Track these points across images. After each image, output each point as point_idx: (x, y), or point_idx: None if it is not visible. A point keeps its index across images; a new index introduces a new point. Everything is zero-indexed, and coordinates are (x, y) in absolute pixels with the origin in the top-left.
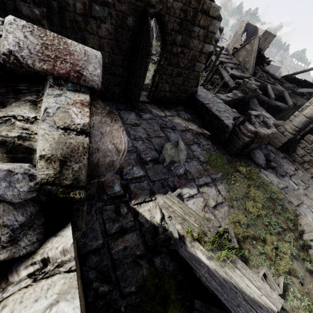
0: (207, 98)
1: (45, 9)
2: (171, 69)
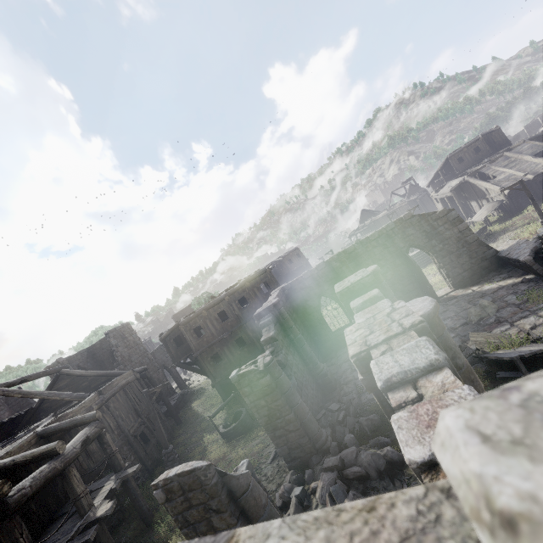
0: (510, 248)
1: None
2: (448, 258)
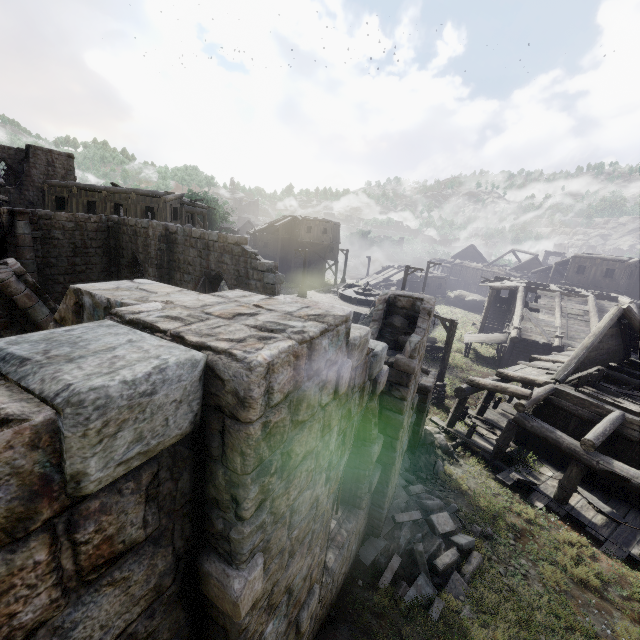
0: None
1: (156, 278)
2: None
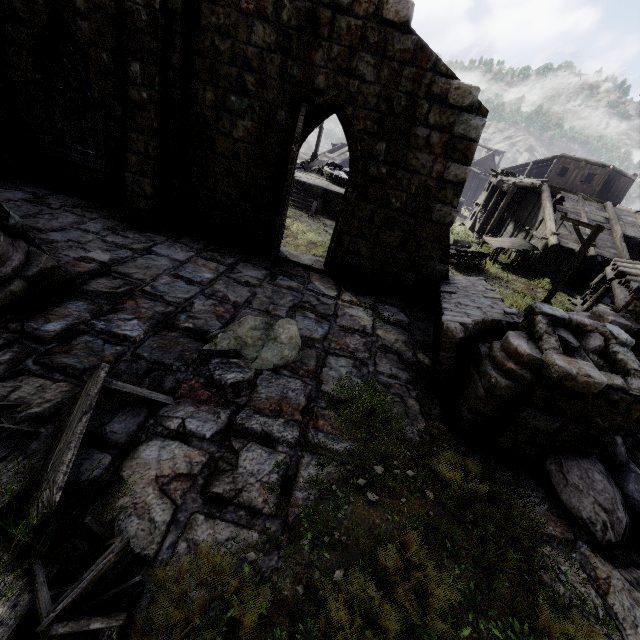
0: (467, 288)
1: (154, 92)
2: (371, 208)
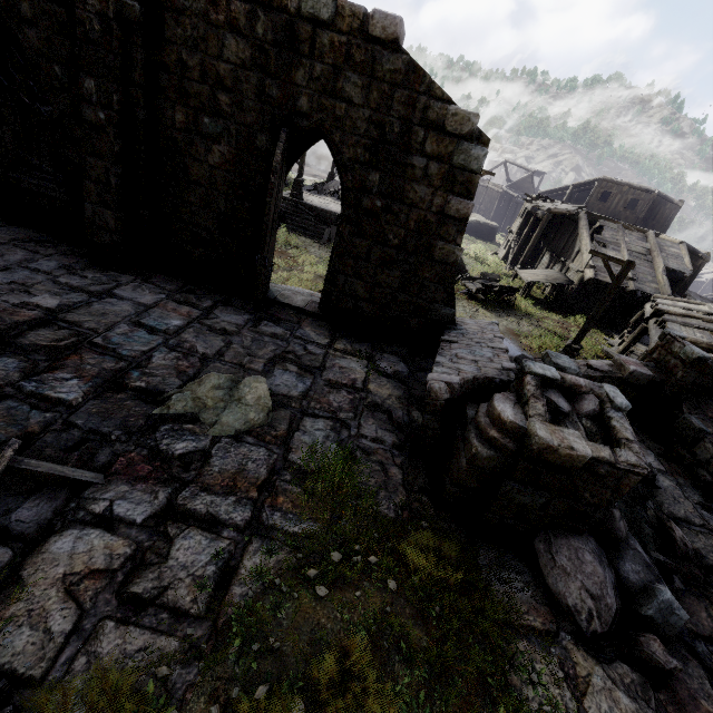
0: (473, 335)
1: (112, 113)
2: (366, 245)
